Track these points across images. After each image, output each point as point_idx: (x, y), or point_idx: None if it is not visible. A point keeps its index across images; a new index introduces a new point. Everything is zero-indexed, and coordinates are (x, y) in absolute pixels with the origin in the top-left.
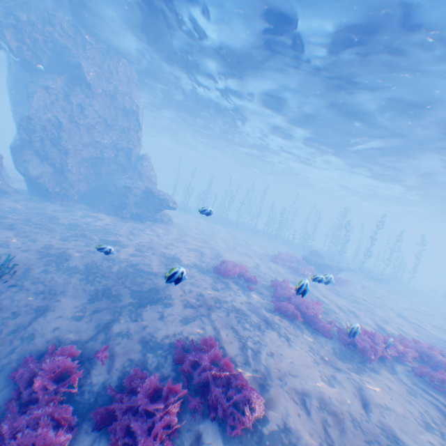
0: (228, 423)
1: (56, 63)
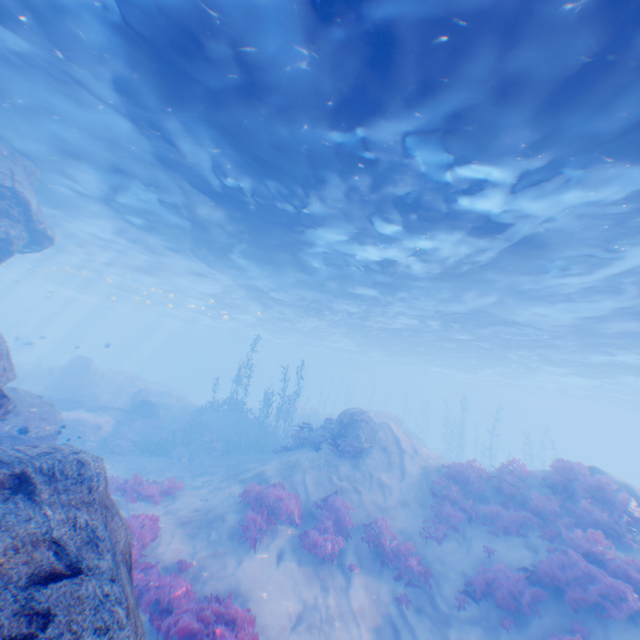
0: None
1: None
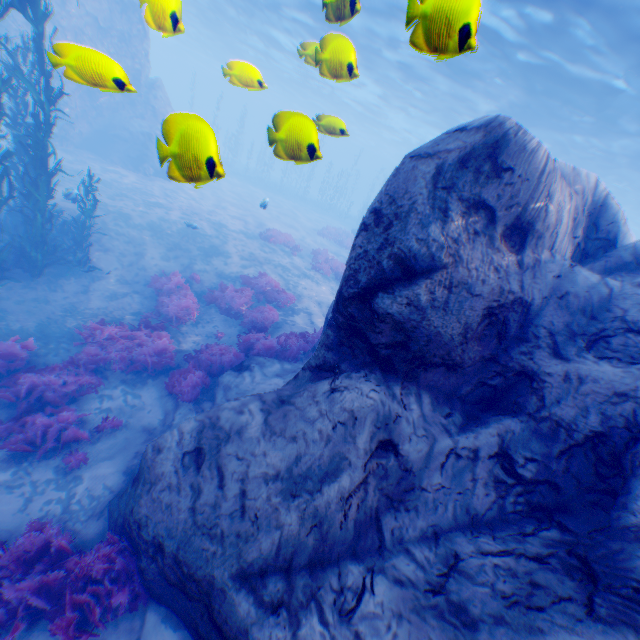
0: (277, 304)
1: None
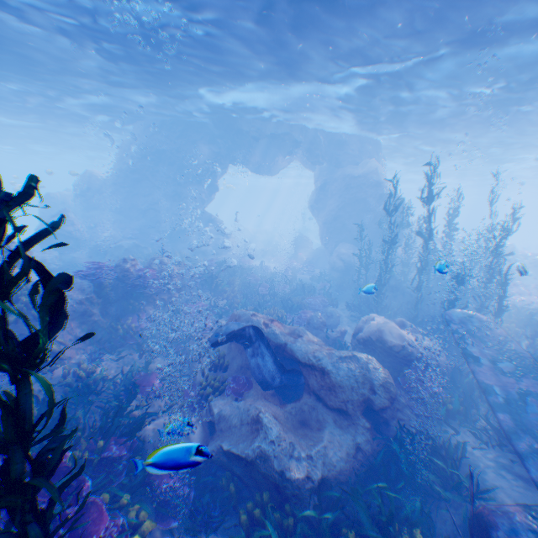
0: None
1: None
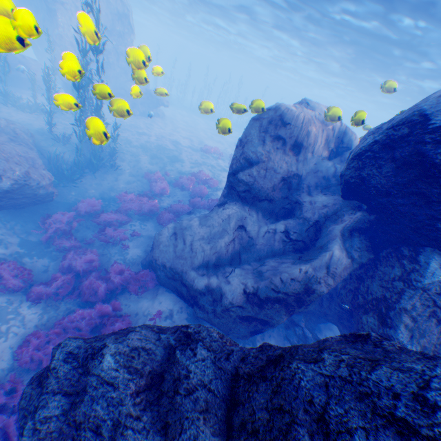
0: (208, 185)
1: None
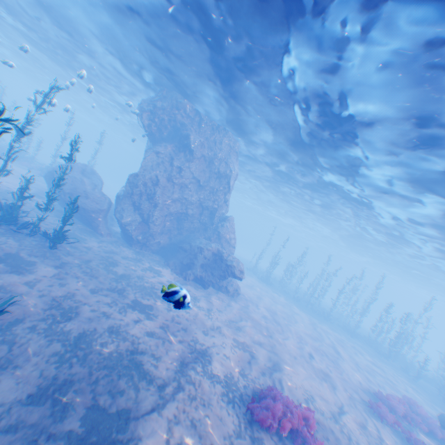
0: None
1: (174, 136)
